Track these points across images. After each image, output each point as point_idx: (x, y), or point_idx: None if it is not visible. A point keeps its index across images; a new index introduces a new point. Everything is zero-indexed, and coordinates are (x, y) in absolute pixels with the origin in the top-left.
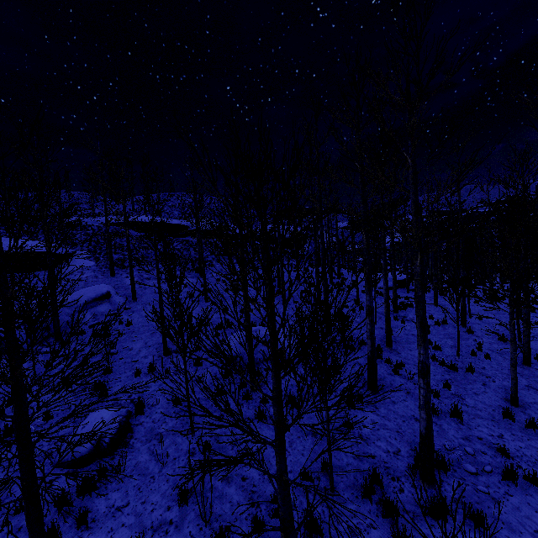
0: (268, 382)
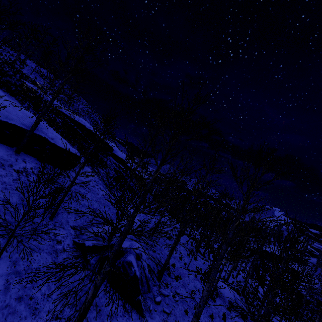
0: (250, 321)
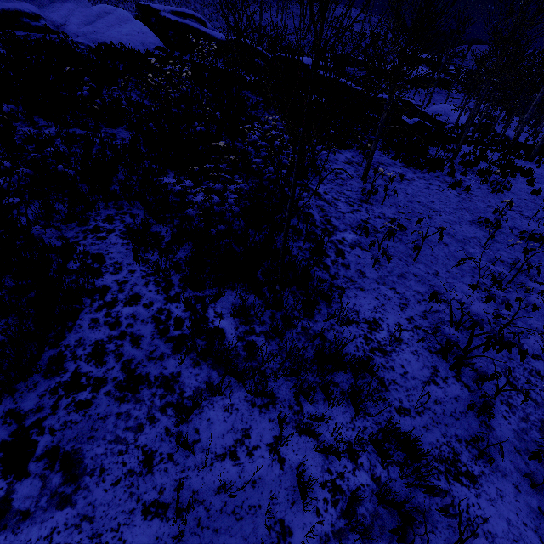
0: None
